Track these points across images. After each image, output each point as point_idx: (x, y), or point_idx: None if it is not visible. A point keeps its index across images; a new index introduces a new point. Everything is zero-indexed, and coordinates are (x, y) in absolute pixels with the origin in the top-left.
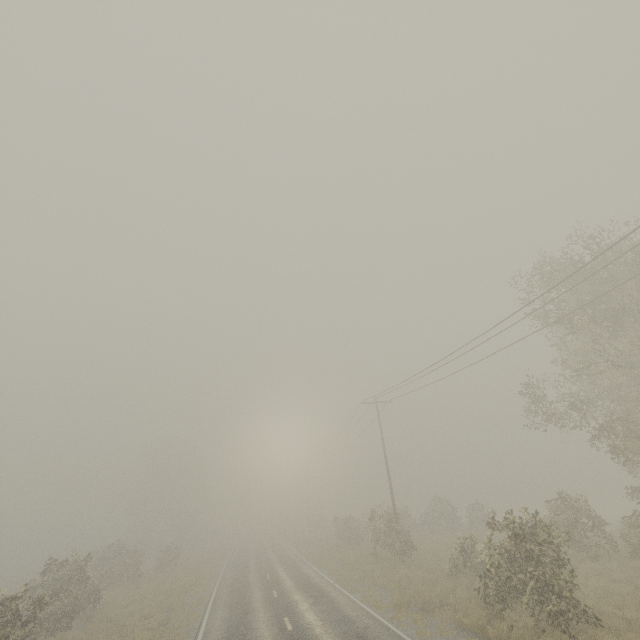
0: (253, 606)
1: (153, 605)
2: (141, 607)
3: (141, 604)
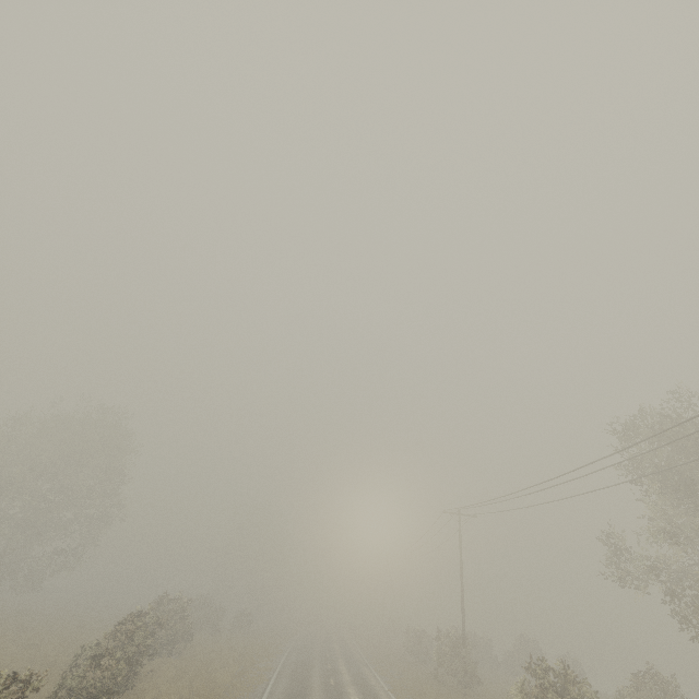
0: (311, 685)
1: (230, 659)
2: (221, 657)
3: (221, 655)
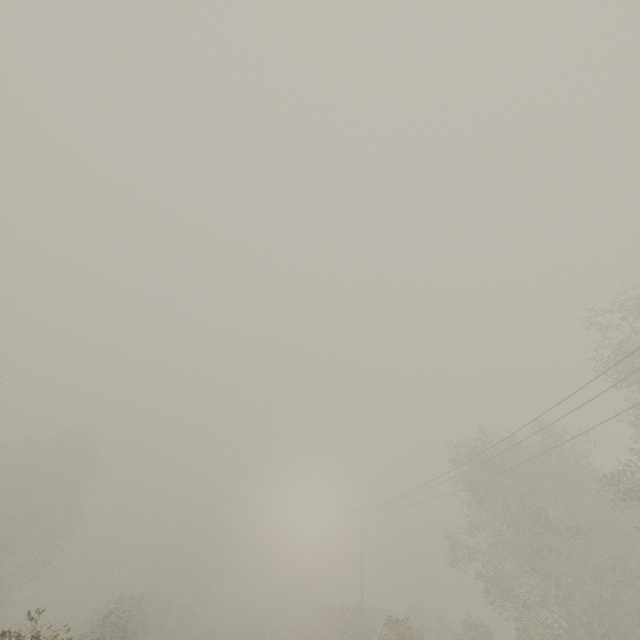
0: None
1: None
2: None
3: None
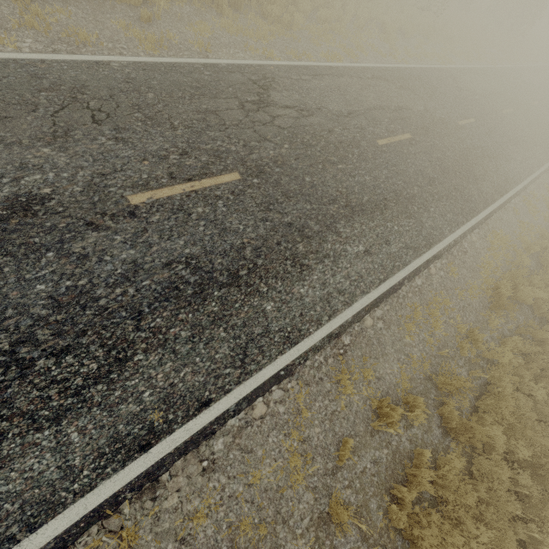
0: None
1: None
2: None
3: None
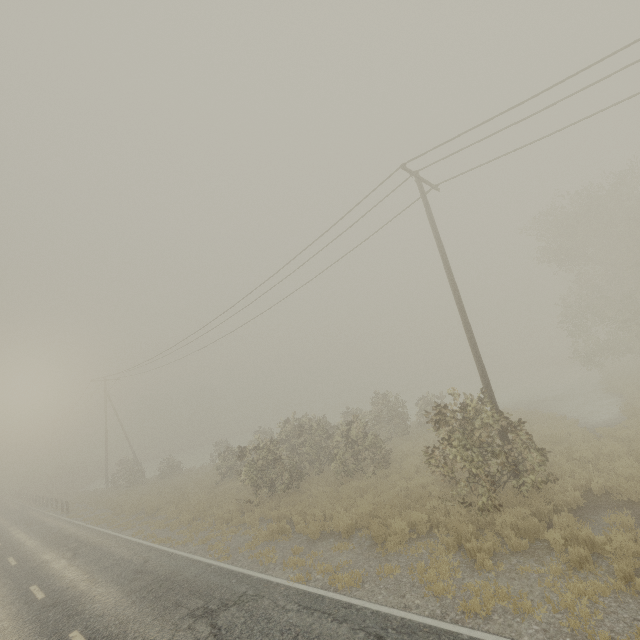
0: None
1: None
2: None
3: None
